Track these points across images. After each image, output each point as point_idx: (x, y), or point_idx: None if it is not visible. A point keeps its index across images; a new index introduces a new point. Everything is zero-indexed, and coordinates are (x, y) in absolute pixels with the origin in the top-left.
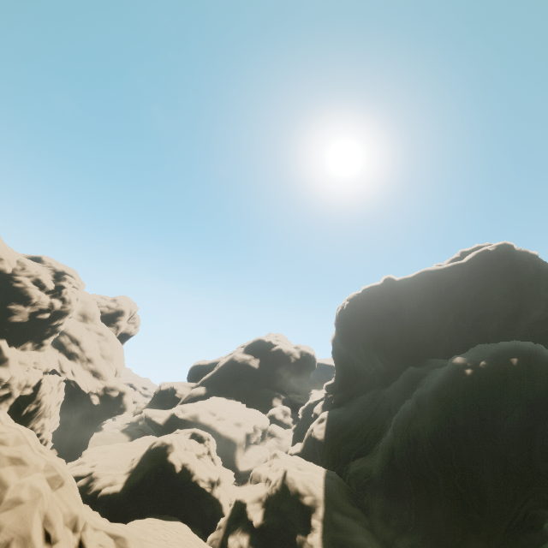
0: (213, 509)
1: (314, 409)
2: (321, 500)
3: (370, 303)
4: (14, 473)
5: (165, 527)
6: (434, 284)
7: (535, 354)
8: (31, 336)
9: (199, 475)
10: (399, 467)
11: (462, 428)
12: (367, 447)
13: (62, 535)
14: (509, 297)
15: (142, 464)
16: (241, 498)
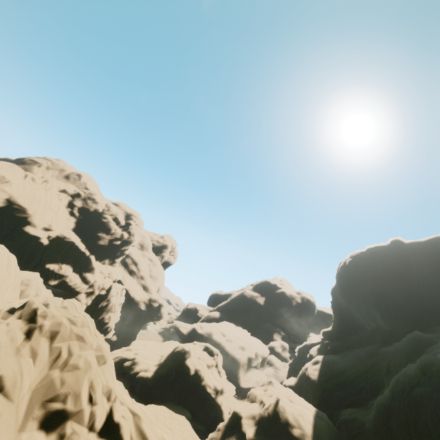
0: (215, 413)
1: (310, 351)
2: (309, 436)
3: (374, 262)
4: (77, 346)
5: (172, 418)
6: None
7: None
8: (108, 255)
9: (207, 381)
10: (396, 429)
11: None
12: (361, 399)
13: (99, 400)
14: None
15: (167, 361)
16: (237, 411)
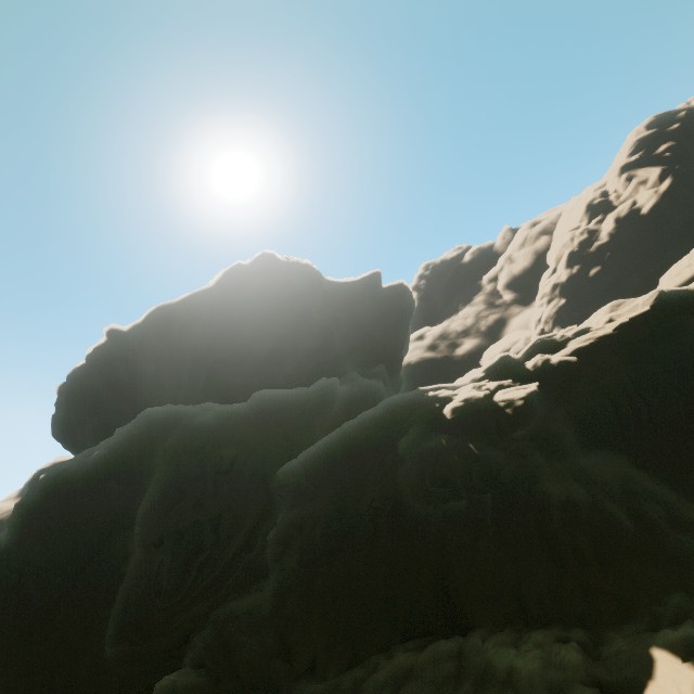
0: None
1: None
2: None
3: (91, 378)
4: None
5: None
6: (164, 328)
7: (149, 428)
8: None
9: None
10: None
11: None
12: None
13: None
14: (264, 328)
15: None
16: None
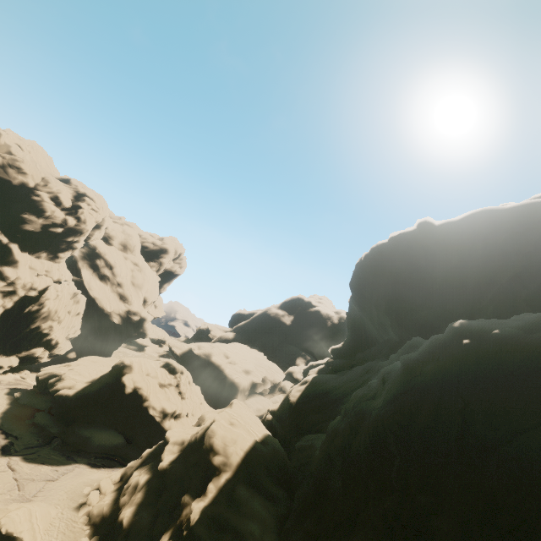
0: (160, 439)
1: (310, 371)
2: (234, 465)
3: (393, 254)
4: None
5: None
6: (488, 229)
7: None
8: (46, 247)
9: (152, 402)
10: (335, 457)
11: (422, 429)
12: None
13: None
14: None
15: (102, 377)
16: (167, 435)
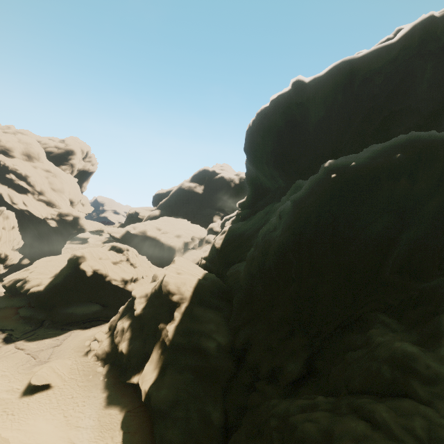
0: (128, 298)
1: (226, 223)
2: (188, 298)
3: (275, 116)
4: None
5: None
6: (347, 79)
7: (432, 145)
8: None
9: (112, 277)
10: (254, 273)
11: (308, 241)
12: None
13: None
14: (439, 86)
15: (63, 271)
16: (133, 294)
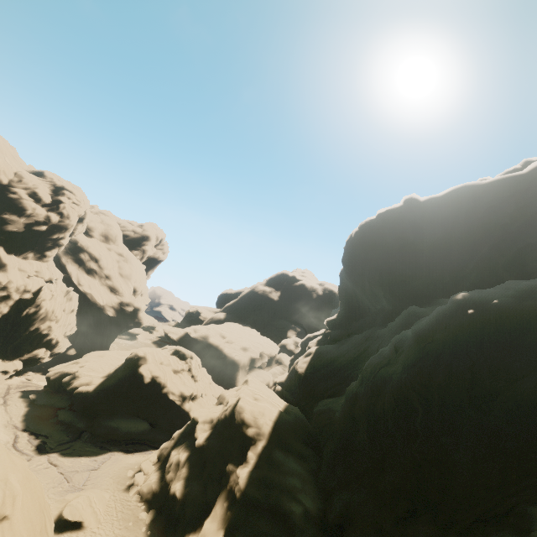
0: (182, 420)
1: (309, 343)
2: (266, 434)
3: (383, 230)
4: None
5: None
6: (470, 204)
7: None
8: (31, 247)
9: (170, 388)
10: (358, 416)
11: (439, 386)
12: (345, 388)
13: None
14: None
15: (118, 371)
16: (195, 416)
